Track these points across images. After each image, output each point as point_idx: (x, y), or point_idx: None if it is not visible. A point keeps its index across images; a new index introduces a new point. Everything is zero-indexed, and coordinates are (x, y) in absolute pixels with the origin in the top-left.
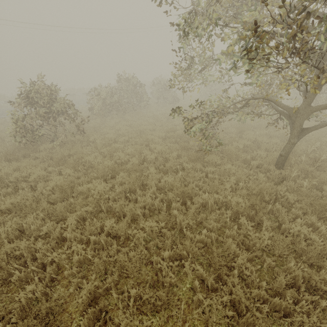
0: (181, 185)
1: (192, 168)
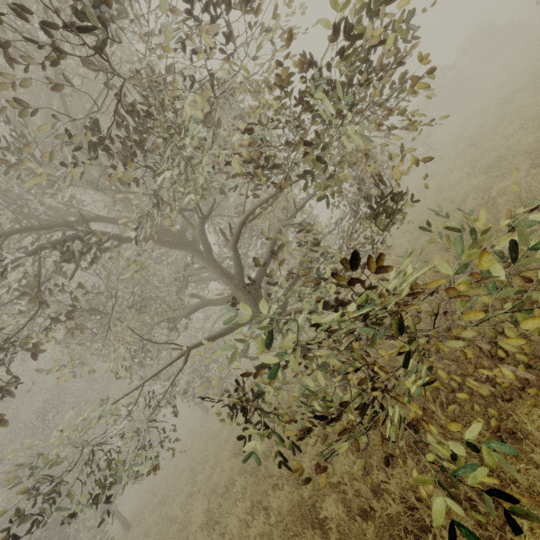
0: None
1: None
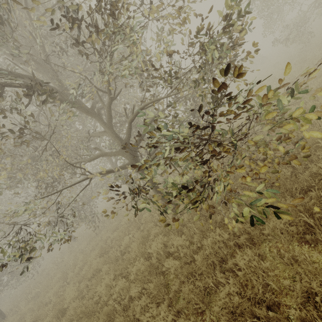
0: None
1: None
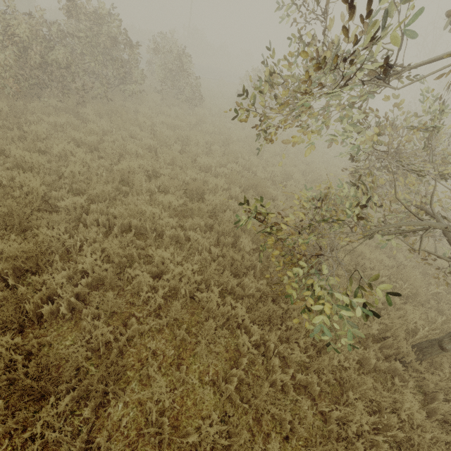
0: (235, 413)
1: (256, 341)
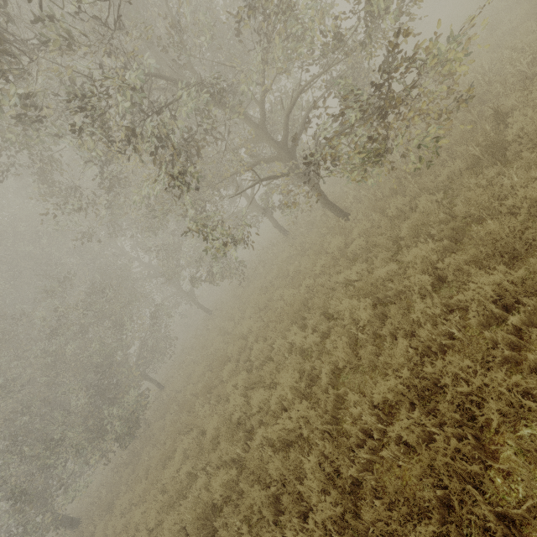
0: None
1: None
